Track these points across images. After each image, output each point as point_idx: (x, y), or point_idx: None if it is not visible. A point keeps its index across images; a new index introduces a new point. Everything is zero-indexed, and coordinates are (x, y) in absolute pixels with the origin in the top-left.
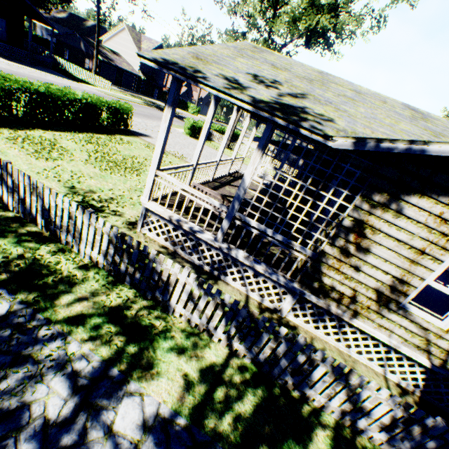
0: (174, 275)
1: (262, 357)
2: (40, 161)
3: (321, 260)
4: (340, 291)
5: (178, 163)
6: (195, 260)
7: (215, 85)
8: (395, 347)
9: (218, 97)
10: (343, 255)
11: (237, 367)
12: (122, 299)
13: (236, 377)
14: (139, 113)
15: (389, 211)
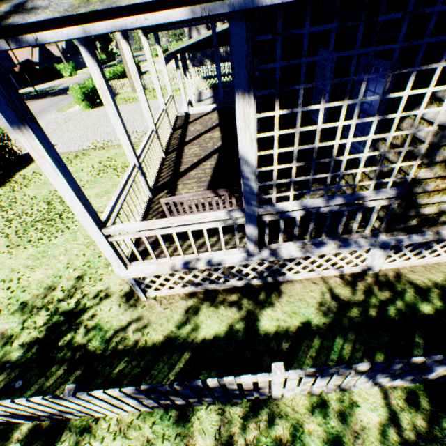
0: (262, 383)
1: (432, 378)
2: None
3: (416, 192)
4: None
5: (108, 155)
6: (236, 284)
7: (59, 10)
8: None
9: None
10: None
11: (405, 402)
12: (212, 434)
13: (418, 421)
14: None
15: None
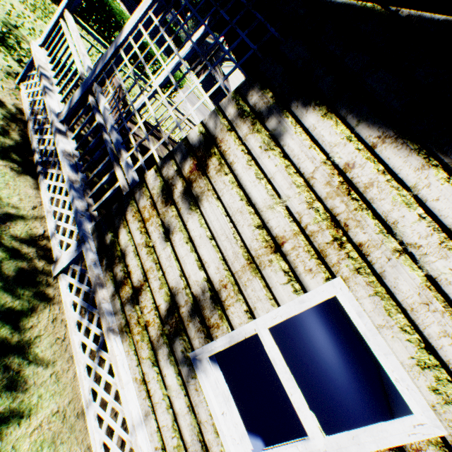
0: None
1: None
2: (22, 5)
3: (135, 195)
4: (129, 268)
5: None
6: (34, 142)
7: None
8: (135, 449)
9: (213, 20)
10: (163, 196)
11: None
12: None
13: None
14: (202, 111)
15: (262, 131)
